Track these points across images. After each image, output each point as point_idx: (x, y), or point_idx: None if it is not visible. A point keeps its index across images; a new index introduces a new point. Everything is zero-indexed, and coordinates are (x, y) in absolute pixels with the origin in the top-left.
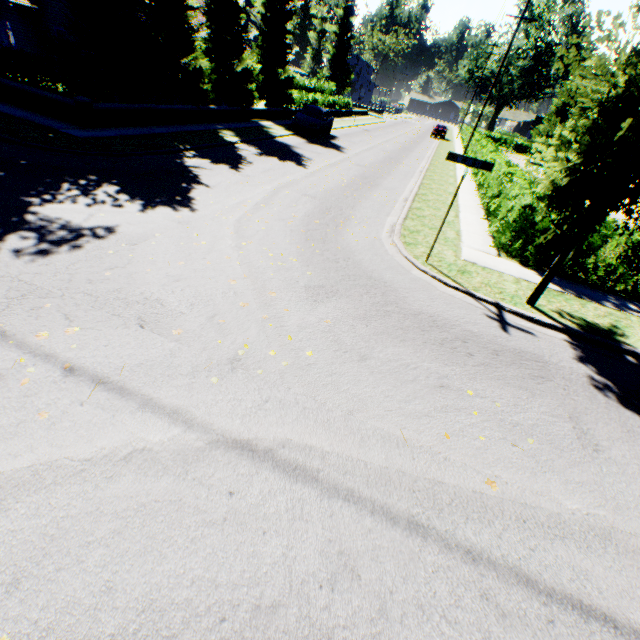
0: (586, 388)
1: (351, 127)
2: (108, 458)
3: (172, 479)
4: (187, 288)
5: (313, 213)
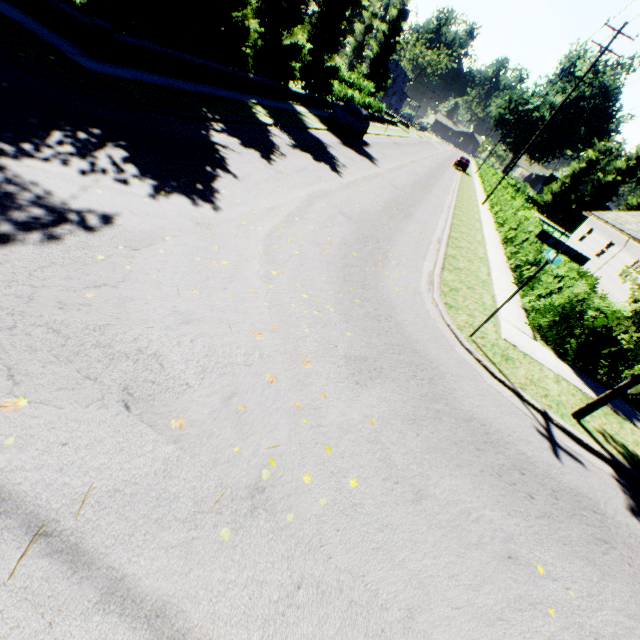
0: None
1: (382, 135)
2: None
3: None
4: (199, 338)
5: (350, 240)
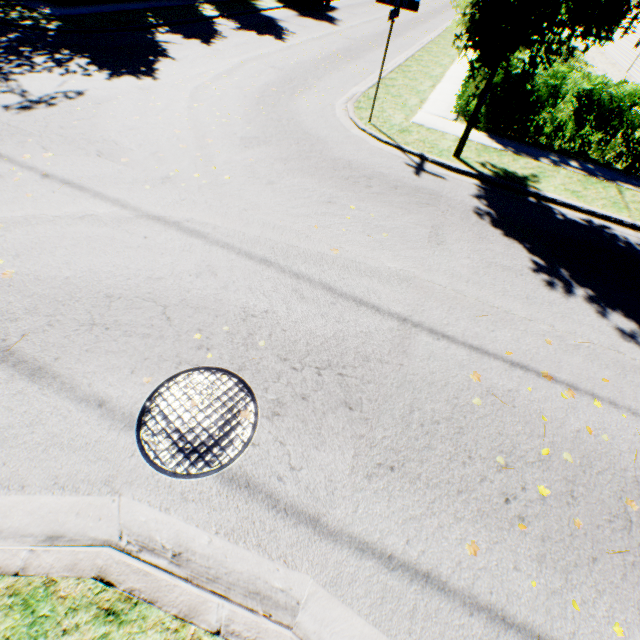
0: (465, 213)
1: None
2: (70, 217)
3: (109, 229)
4: (138, 135)
5: (274, 83)
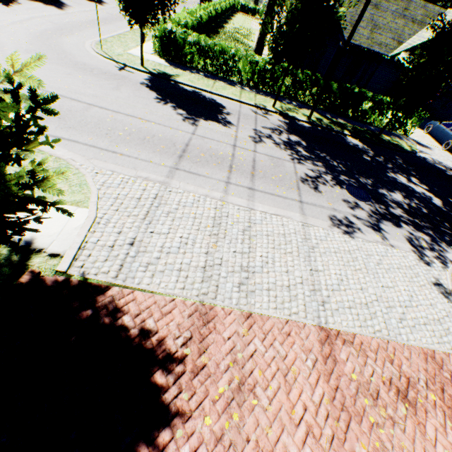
0: (137, 83)
1: None
2: None
3: None
4: None
5: (51, 30)
